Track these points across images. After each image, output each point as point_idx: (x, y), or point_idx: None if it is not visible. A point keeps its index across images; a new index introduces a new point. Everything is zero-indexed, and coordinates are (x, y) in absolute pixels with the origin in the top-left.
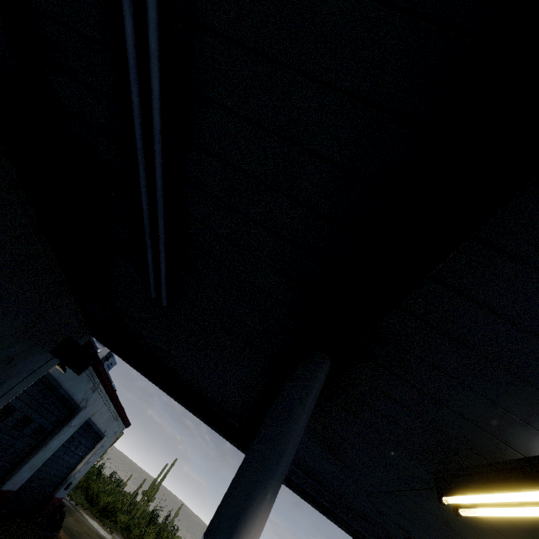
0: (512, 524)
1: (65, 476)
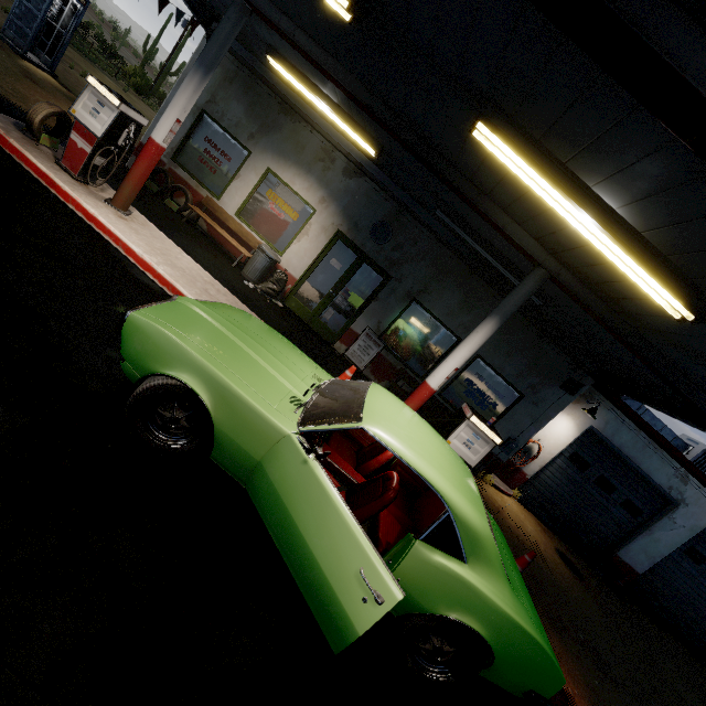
0: None
1: None
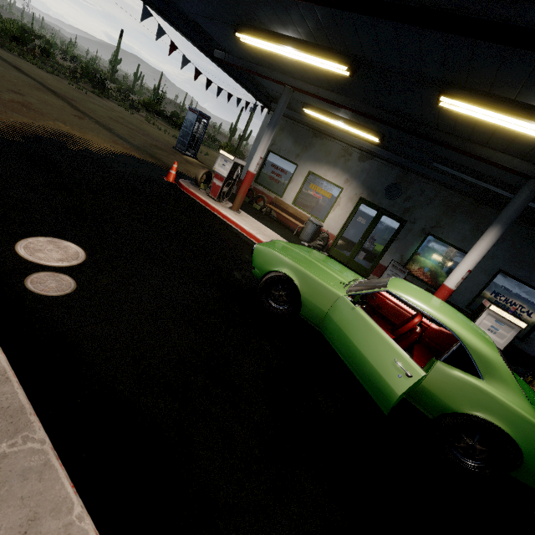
0: None
1: None
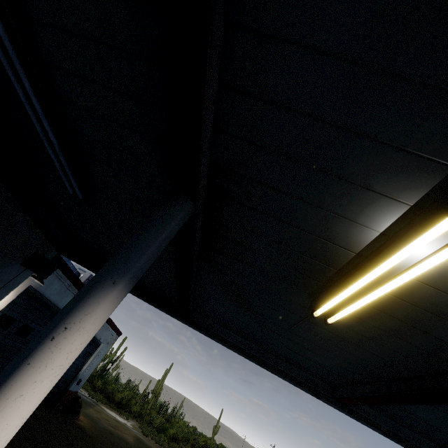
0: (373, 326)
1: (75, 374)
